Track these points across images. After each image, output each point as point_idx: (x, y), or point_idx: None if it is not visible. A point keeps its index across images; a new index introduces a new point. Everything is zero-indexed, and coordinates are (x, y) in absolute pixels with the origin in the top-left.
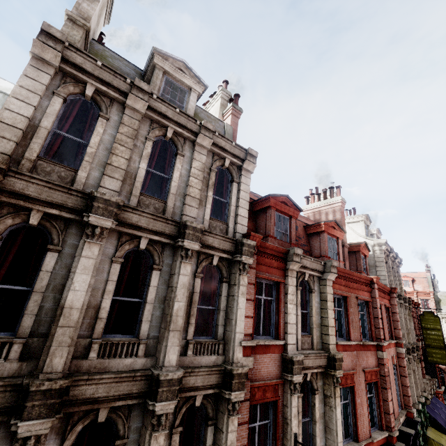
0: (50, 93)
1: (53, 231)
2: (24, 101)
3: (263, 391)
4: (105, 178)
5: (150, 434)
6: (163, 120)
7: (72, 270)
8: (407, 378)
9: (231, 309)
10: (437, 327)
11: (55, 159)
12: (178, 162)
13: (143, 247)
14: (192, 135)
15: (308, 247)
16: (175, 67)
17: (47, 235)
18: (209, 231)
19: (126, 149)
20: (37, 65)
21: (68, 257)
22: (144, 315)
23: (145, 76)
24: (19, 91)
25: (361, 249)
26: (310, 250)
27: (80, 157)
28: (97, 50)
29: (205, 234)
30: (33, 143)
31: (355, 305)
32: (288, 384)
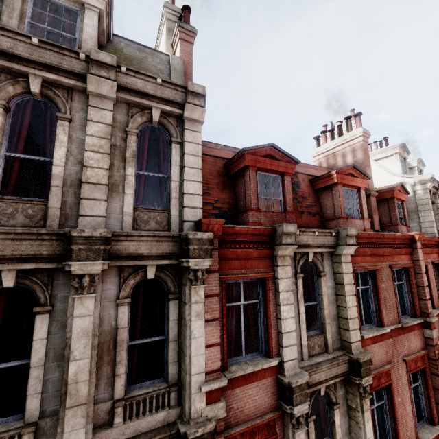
0: None
1: None
2: None
3: (251, 435)
4: None
5: None
6: (13, 64)
7: None
8: None
9: (183, 339)
10: None
11: None
12: (59, 132)
13: (10, 284)
14: (78, 81)
15: (317, 207)
16: None
17: None
18: (125, 234)
19: None
20: None
21: None
22: (29, 386)
23: None
24: None
25: (395, 195)
26: (320, 211)
27: None
28: None
29: (120, 240)
30: None
31: (388, 277)
32: (289, 416)
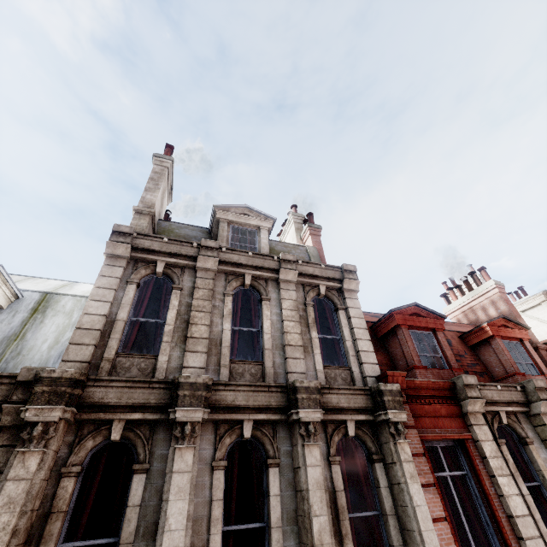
0: (124, 283)
1: (138, 443)
2: (100, 300)
3: None
4: (188, 355)
5: None
6: (237, 269)
7: (164, 497)
8: None
9: (403, 510)
10: None
11: (136, 347)
12: (265, 309)
13: (248, 434)
14: (273, 273)
15: (480, 365)
16: (238, 214)
17: (132, 449)
18: (328, 387)
19: (205, 314)
20: (111, 262)
21: (158, 476)
22: None
23: (212, 232)
24: (96, 292)
25: None
26: (486, 370)
27: (159, 338)
28: (164, 227)
29: (325, 392)
30: (111, 340)
31: None
32: None
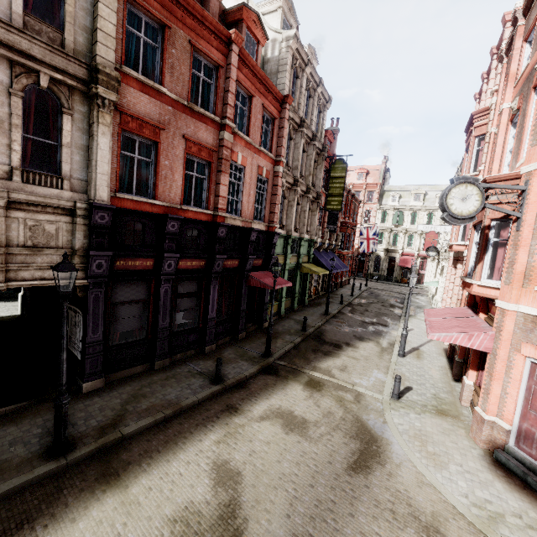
0: None
1: None
2: None
3: None
4: None
5: None
6: None
7: None
8: (277, 196)
9: None
10: (343, 174)
11: None
12: None
13: None
14: None
15: None
16: None
17: None
18: None
19: None
20: None
21: None
22: None
23: None
24: None
25: (245, 18)
26: None
27: None
28: None
29: None
30: None
31: (184, 51)
32: None
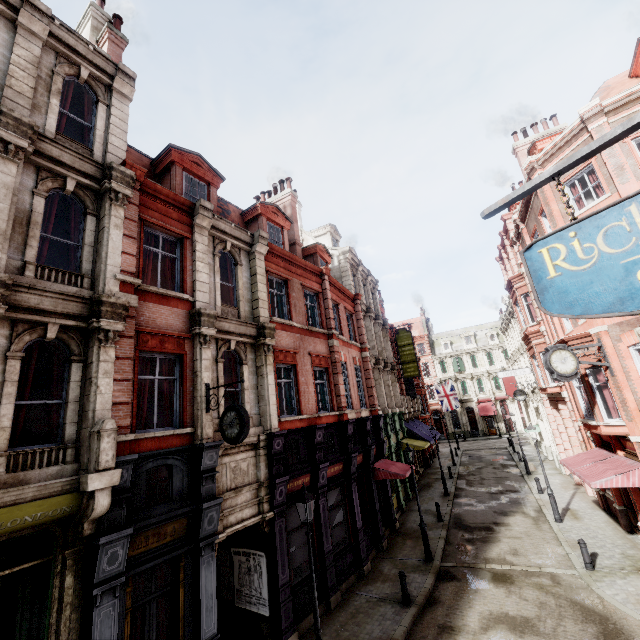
0: None
1: None
2: None
3: (161, 342)
4: None
5: None
6: None
7: None
8: (371, 379)
9: (101, 244)
10: (410, 341)
11: None
12: None
13: None
14: (9, 10)
15: None
16: None
17: None
18: (51, 138)
19: None
20: None
21: None
22: None
23: None
24: None
25: (318, 251)
26: None
27: None
28: None
29: (45, 141)
30: None
31: (299, 291)
32: (198, 338)
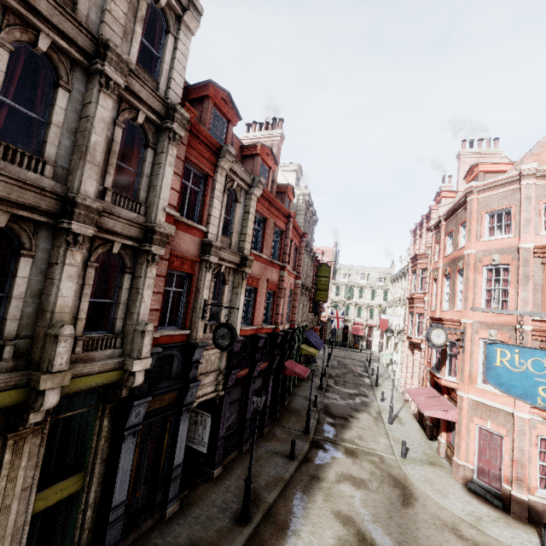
0: None
1: None
2: None
3: (182, 263)
4: None
5: (65, 251)
6: None
7: None
8: (297, 301)
9: (156, 177)
10: (328, 275)
11: None
12: None
13: (44, 48)
14: None
15: None
16: None
17: None
18: (136, 74)
19: None
20: None
21: None
22: (49, 136)
23: None
24: None
25: (288, 191)
26: None
27: None
28: None
29: (132, 76)
30: None
31: (272, 229)
32: (205, 263)
